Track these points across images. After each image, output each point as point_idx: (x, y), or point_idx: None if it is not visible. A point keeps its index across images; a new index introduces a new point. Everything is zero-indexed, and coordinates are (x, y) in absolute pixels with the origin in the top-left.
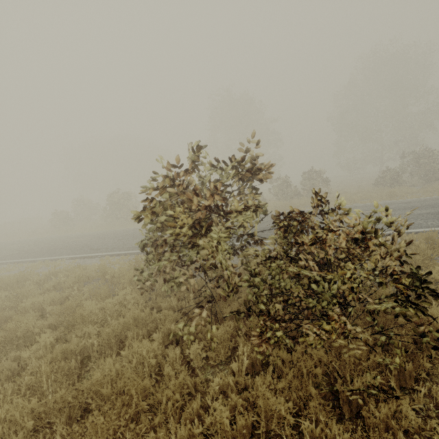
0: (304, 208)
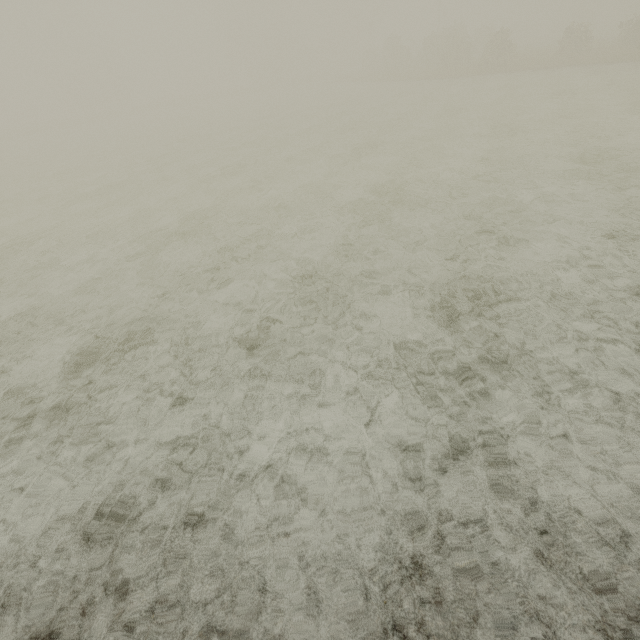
0: None
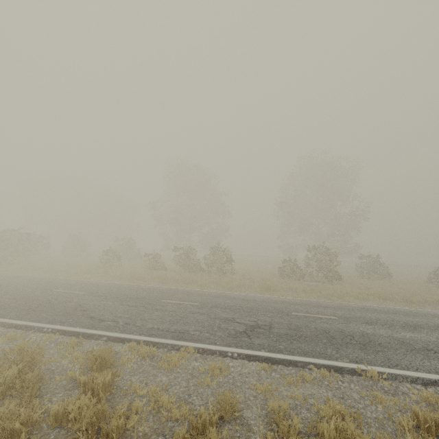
0: (174, 285)
